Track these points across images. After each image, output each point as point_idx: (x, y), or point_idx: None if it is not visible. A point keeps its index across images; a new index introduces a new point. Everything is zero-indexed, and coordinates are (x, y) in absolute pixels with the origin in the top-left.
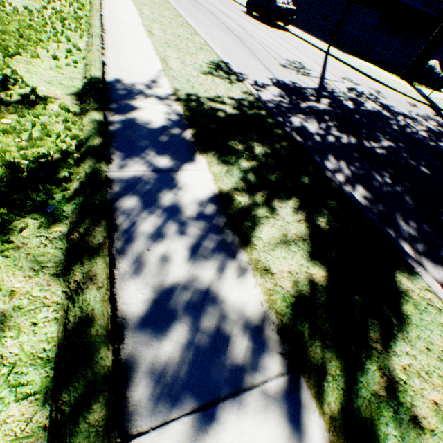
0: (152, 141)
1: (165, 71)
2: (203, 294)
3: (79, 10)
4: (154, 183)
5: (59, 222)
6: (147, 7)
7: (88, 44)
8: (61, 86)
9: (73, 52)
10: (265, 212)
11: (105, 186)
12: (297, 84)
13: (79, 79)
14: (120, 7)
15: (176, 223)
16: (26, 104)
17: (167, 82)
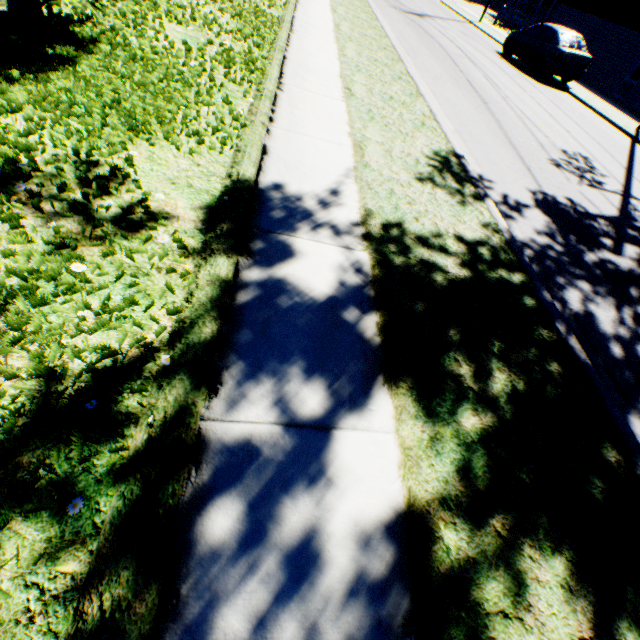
0: (303, 338)
1: (357, 170)
2: None
3: (256, 47)
4: (282, 460)
5: (80, 544)
6: (353, 43)
7: (251, 109)
8: (189, 190)
9: (225, 123)
10: (501, 593)
11: (189, 461)
12: (580, 205)
13: (220, 177)
14: (314, 44)
15: (302, 608)
16: (124, 226)
17: (355, 194)
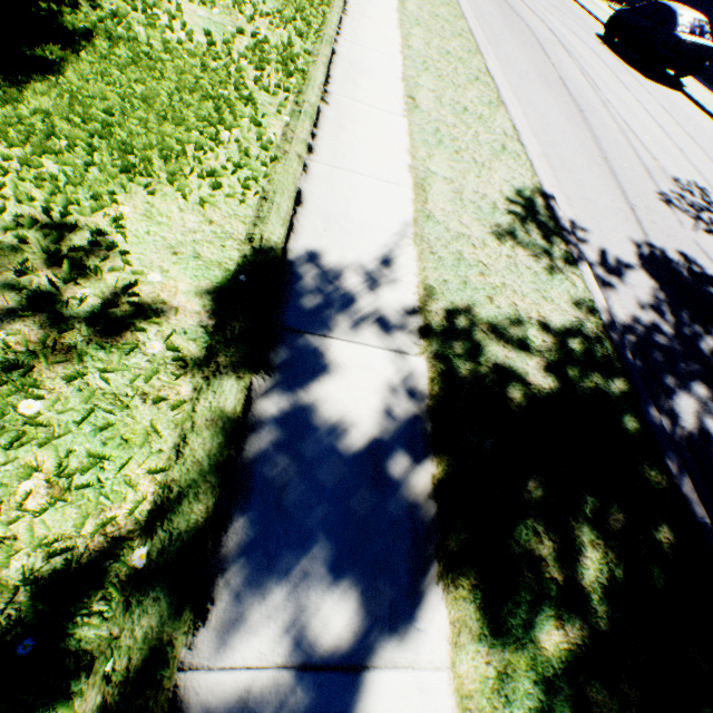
0: (332, 510)
1: (417, 224)
2: None
3: (299, 36)
4: None
5: None
6: (420, 28)
7: (286, 132)
8: (195, 263)
9: (250, 155)
10: None
11: None
12: (695, 261)
13: (238, 240)
14: (371, 31)
15: None
16: (101, 329)
17: (413, 263)
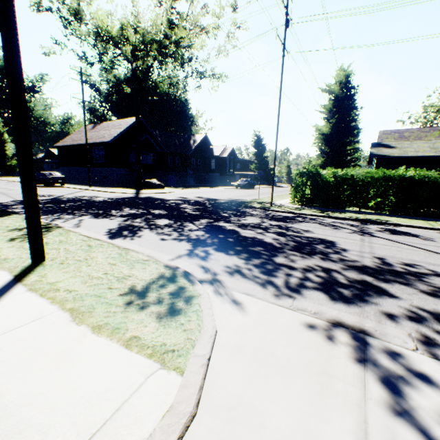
0: None
1: None
2: None
3: None
4: None
5: None
6: None
7: None
8: None
9: None
10: None
11: None
12: None
13: None
14: None
15: None
16: None
17: None
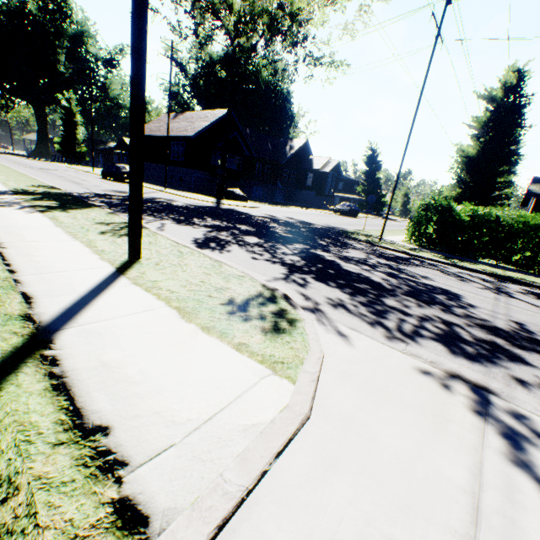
0: None
1: (4, 185)
2: (4, 203)
3: None
4: None
5: None
6: None
7: None
8: None
9: None
10: (42, 201)
11: None
12: (110, 194)
13: None
14: None
15: None
16: None
17: (4, 187)
